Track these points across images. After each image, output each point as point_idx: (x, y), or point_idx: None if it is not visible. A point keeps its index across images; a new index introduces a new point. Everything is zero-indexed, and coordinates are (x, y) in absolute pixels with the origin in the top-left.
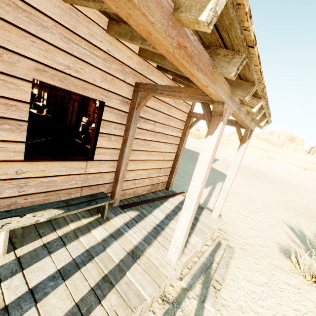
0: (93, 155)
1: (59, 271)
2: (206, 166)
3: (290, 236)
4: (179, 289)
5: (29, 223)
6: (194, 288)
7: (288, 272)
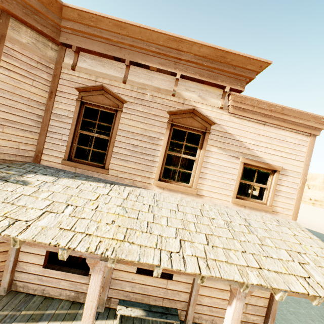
0: (173, 275)
1: None
2: None
3: None
4: None
5: (127, 314)
6: None
7: None
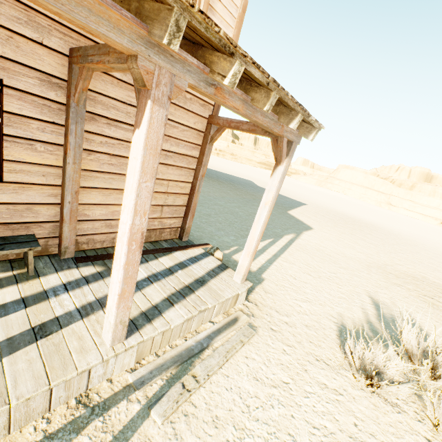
0: (3, 173)
1: None
2: (134, 185)
3: (368, 315)
4: (120, 386)
5: None
6: (149, 386)
7: (334, 368)
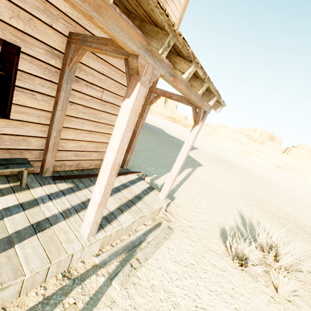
0: (10, 113)
1: None
2: (120, 134)
3: (237, 223)
4: (90, 265)
5: None
6: (109, 265)
7: (219, 255)
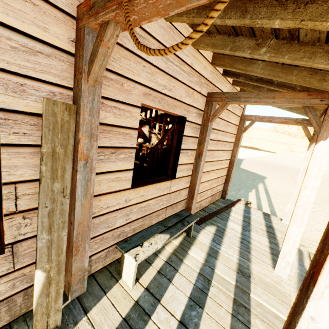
0: (174, 173)
1: (190, 299)
2: (320, 173)
3: None
4: None
5: (152, 252)
6: None
7: None
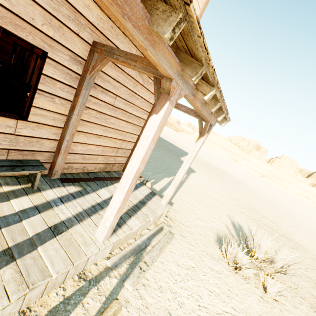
0: (28, 114)
1: None
2: (146, 146)
3: (229, 229)
4: (103, 267)
5: None
6: (120, 268)
7: (216, 259)
